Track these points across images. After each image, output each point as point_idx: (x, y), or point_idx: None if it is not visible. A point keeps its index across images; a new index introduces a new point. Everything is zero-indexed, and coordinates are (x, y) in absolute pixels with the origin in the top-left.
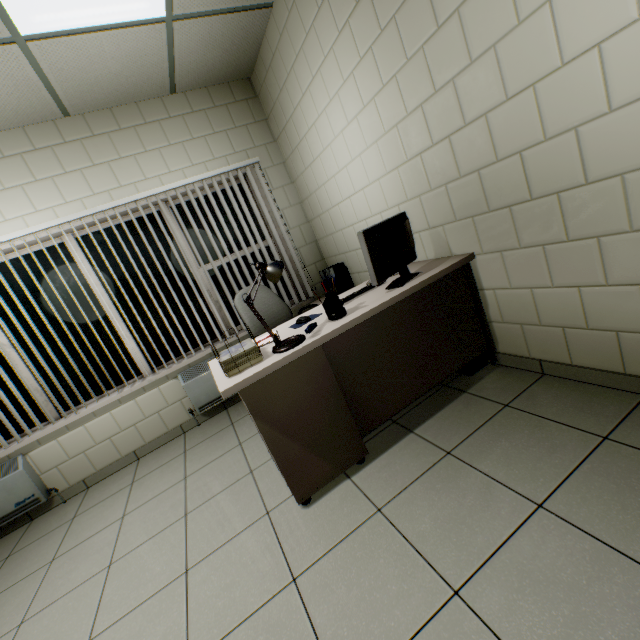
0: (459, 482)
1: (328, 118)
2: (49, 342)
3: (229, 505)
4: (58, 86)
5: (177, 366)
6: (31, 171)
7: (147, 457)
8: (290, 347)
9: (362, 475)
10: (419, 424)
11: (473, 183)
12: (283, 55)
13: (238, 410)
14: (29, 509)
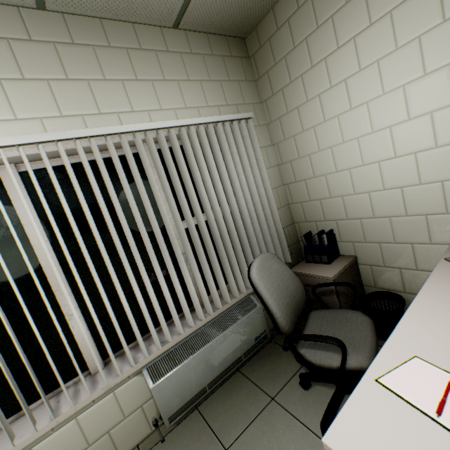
0: None
1: (379, 71)
2: None
3: None
4: None
5: (146, 359)
6: None
7: None
8: None
9: None
10: None
11: None
12: (318, 4)
13: (220, 415)
14: None
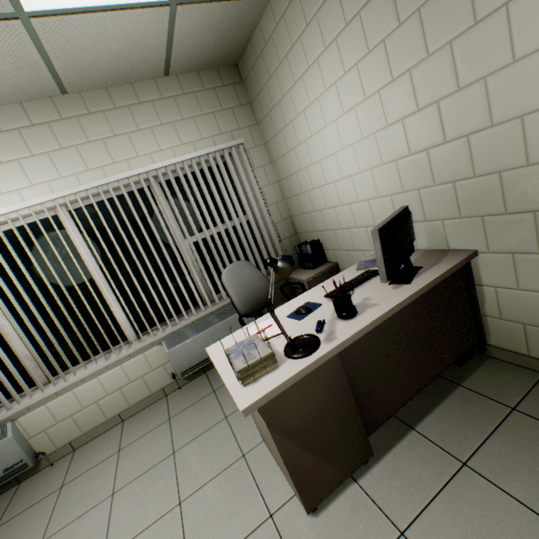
0: (490, 508)
1: (320, 107)
2: (40, 310)
3: (226, 497)
4: (58, 64)
5: (162, 334)
6: (28, 146)
7: (131, 420)
8: (307, 353)
9: (370, 480)
10: (419, 420)
11: (490, 184)
12: (277, 44)
13: (217, 375)
14: (17, 474)
